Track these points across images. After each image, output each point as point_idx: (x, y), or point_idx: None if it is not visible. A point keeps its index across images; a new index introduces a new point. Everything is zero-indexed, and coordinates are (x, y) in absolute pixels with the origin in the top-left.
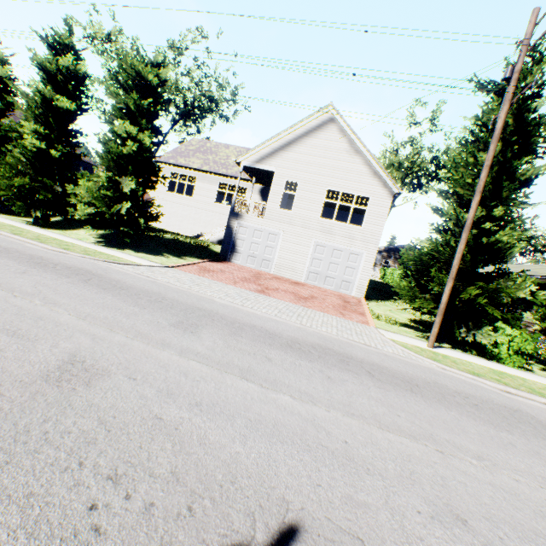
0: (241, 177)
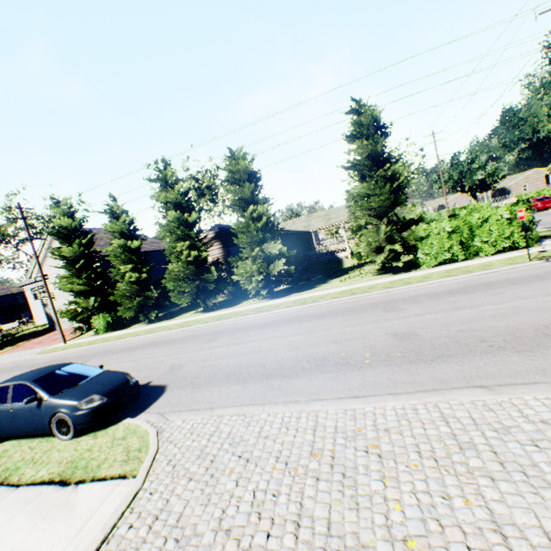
0: None
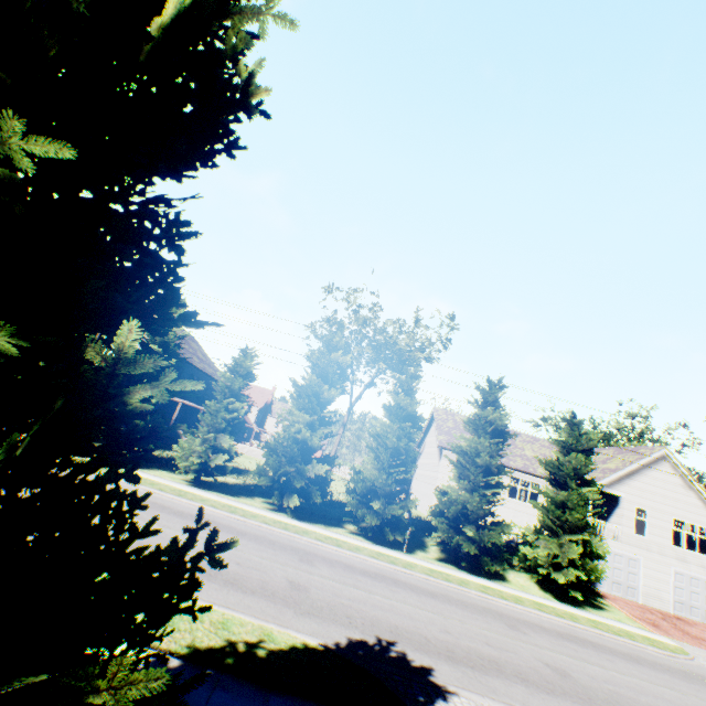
0: (534, 474)
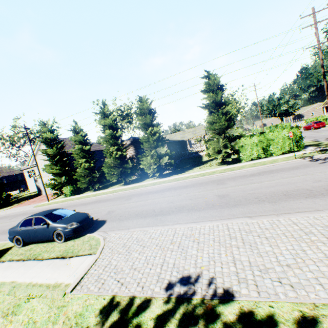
0: None
